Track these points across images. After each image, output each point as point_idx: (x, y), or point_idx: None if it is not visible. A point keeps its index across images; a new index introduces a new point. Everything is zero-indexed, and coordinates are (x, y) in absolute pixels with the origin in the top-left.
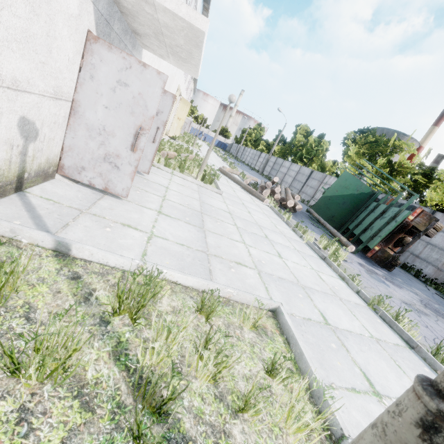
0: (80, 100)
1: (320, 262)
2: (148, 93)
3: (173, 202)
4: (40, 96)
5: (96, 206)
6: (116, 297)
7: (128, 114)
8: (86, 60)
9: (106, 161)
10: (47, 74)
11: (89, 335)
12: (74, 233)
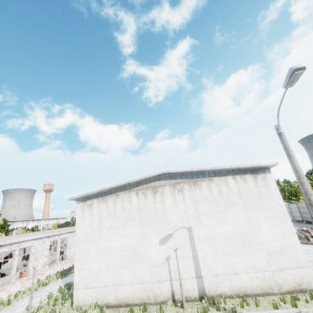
0: None
1: None
2: None
3: None
4: None
5: None
6: None
7: None
8: None
9: None
10: None
11: None
12: None
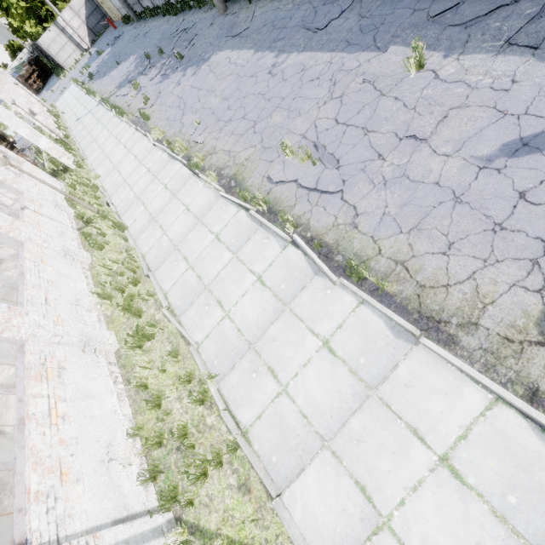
0: None
1: None
2: None
3: None
4: None
5: None
6: None
7: None
8: None
9: None
10: None
11: None
12: None
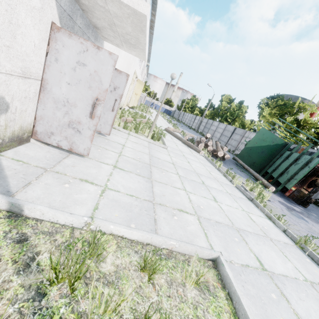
0: (48, 79)
1: (248, 203)
2: (102, 70)
3: (127, 157)
4: (8, 75)
5: (60, 164)
6: (51, 269)
7: (86, 88)
8: (51, 46)
9: (70, 127)
10: (13, 56)
11: (17, 316)
12: (33, 191)
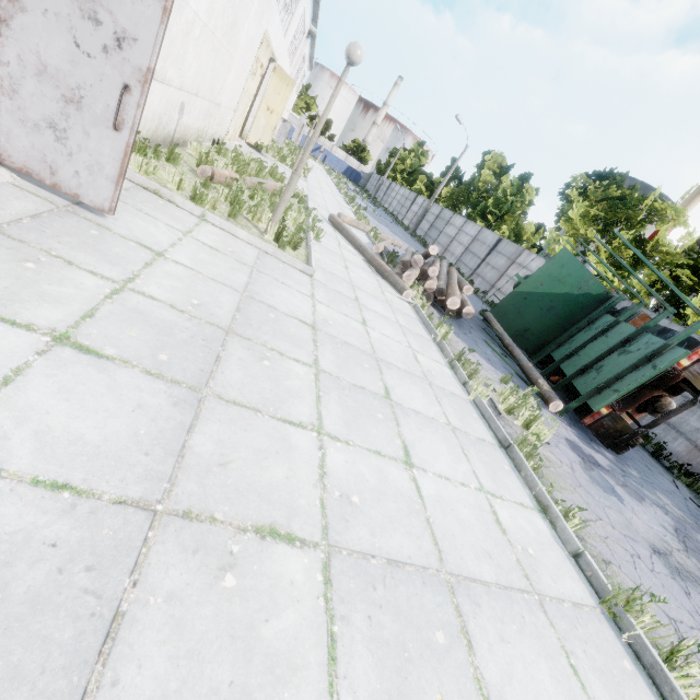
0: None
1: (498, 459)
2: None
3: (147, 298)
4: None
5: None
6: None
7: None
8: None
9: None
10: None
11: None
12: None
